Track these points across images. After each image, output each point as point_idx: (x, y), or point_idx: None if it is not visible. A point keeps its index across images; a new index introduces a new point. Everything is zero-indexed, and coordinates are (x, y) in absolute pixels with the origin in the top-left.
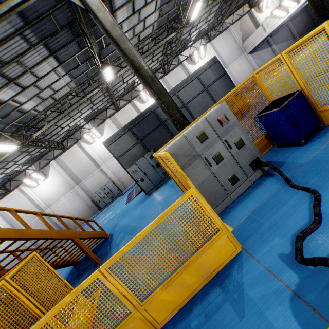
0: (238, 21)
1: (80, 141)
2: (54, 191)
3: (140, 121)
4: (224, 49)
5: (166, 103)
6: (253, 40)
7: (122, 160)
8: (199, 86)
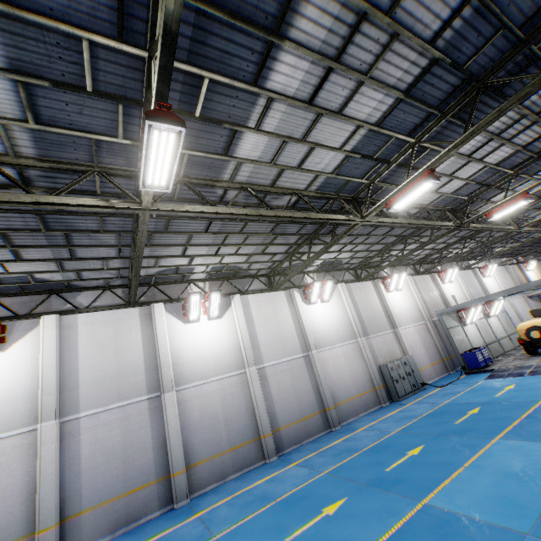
0: (509, 265)
1: (379, 280)
2: (331, 327)
3: None
4: (504, 280)
5: None
6: None
7: None
8: None
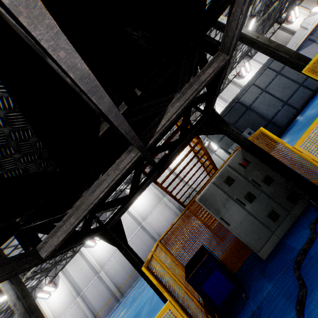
0: (272, 36)
1: None
2: (147, 205)
3: (228, 111)
4: (266, 59)
5: (285, 51)
6: (294, 42)
7: (221, 144)
8: (272, 73)
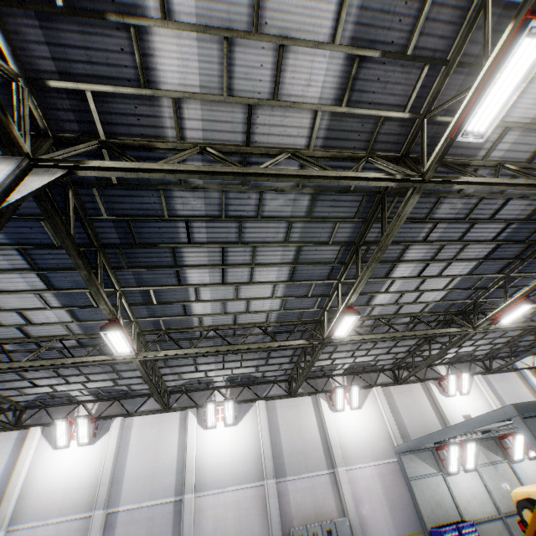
0: None
1: (322, 395)
2: (228, 460)
3: None
4: None
5: None
6: None
7: None
8: None
